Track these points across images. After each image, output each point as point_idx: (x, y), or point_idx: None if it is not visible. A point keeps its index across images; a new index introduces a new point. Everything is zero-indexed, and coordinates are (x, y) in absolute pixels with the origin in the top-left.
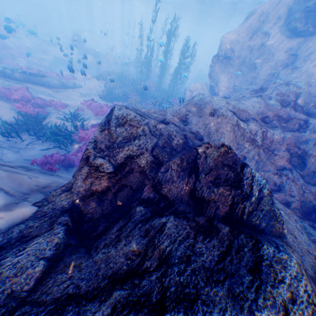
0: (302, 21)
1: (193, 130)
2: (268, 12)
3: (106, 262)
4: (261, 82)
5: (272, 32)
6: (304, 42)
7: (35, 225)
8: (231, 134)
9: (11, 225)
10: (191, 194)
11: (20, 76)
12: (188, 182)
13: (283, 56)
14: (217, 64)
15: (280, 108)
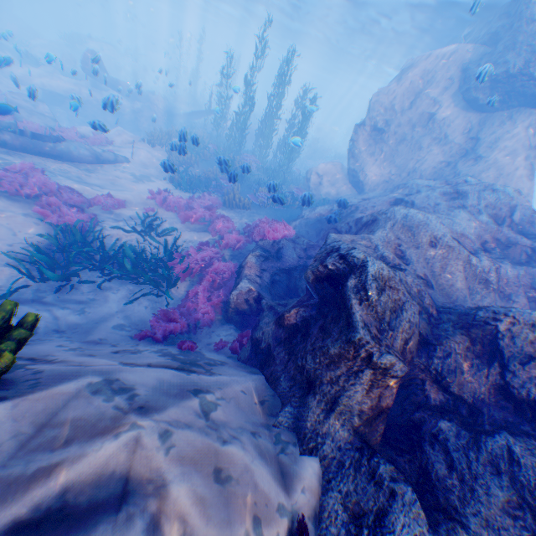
0: (486, 92)
1: (419, 272)
2: (436, 70)
3: (492, 530)
4: (431, 172)
5: (443, 100)
6: (487, 121)
7: (350, 489)
8: (462, 274)
9: (317, 497)
10: (500, 392)
11: (14, 140)
12: (487, 372)
13: (459, 137)
14: (362, 138)
15: (496, 227)
